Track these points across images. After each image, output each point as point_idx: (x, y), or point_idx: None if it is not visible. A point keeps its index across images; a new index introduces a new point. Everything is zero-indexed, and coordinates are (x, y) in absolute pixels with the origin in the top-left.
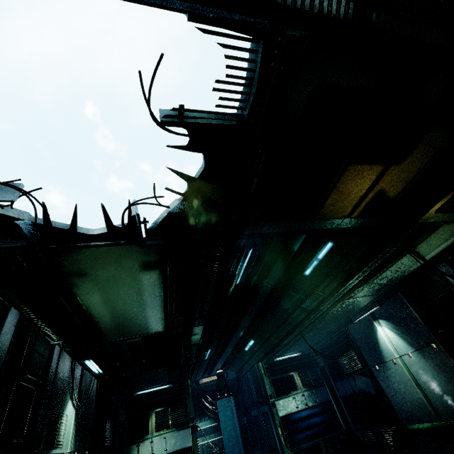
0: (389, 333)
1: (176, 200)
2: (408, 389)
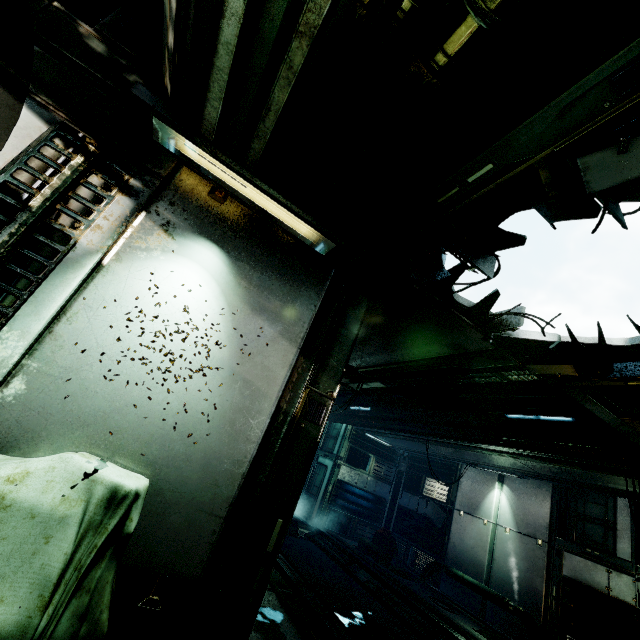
0: (504, 502)
1: (558, 336)
2: (478, 548)
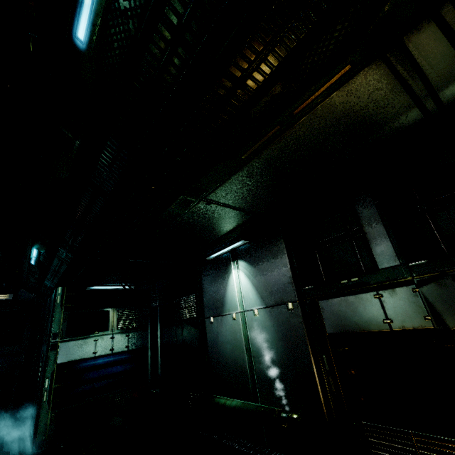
0: (244, 280)
1: None
2: (236, 352)
